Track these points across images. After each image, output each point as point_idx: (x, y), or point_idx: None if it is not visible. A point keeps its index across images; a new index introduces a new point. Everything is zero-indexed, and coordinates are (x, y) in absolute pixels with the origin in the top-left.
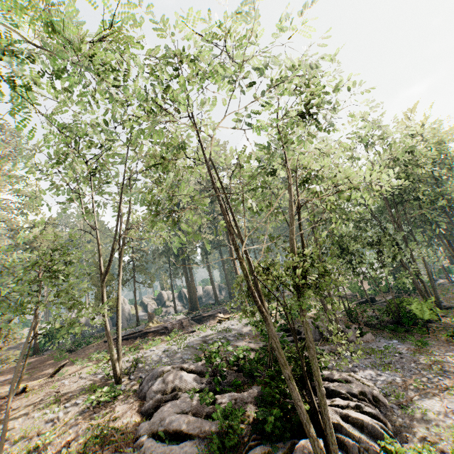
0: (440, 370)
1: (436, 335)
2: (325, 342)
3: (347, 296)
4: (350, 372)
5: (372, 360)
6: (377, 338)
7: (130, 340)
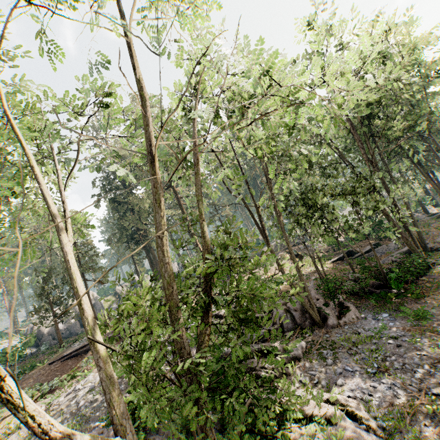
0: None
1: (434, 298)
2: (299, 331)
3: (324, 250)
4: (332, 386)
5: (360, 356)
6: (363, 313)
7: (79, 357)
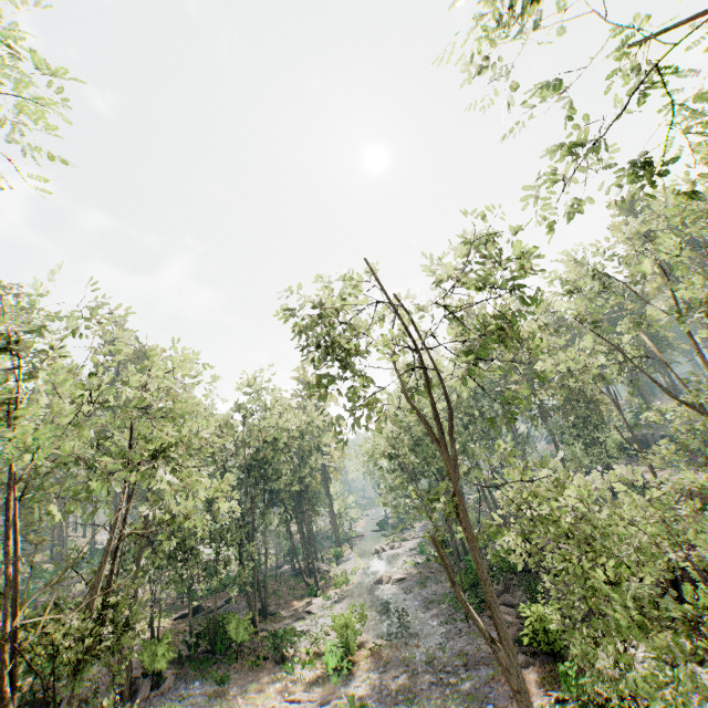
0: None
1: (243, 663)
2: None
3: (170, 601)
4: None
5: None
6: (178, 683)
7: None
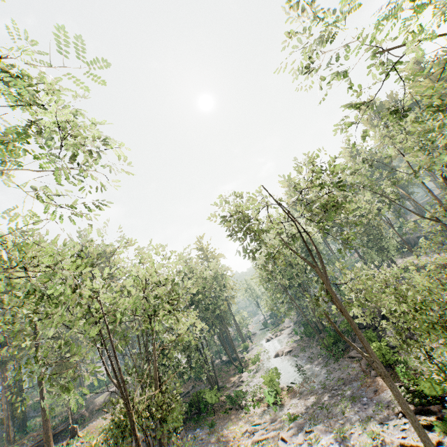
0: (222, 441)
1: (219, 414)
2: None
3: None
4: None
5: None
6: (187, 432)
7: None
